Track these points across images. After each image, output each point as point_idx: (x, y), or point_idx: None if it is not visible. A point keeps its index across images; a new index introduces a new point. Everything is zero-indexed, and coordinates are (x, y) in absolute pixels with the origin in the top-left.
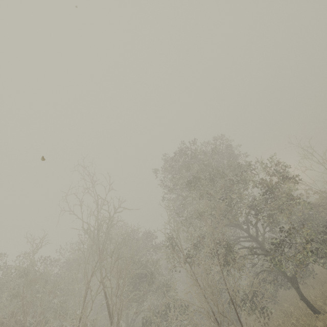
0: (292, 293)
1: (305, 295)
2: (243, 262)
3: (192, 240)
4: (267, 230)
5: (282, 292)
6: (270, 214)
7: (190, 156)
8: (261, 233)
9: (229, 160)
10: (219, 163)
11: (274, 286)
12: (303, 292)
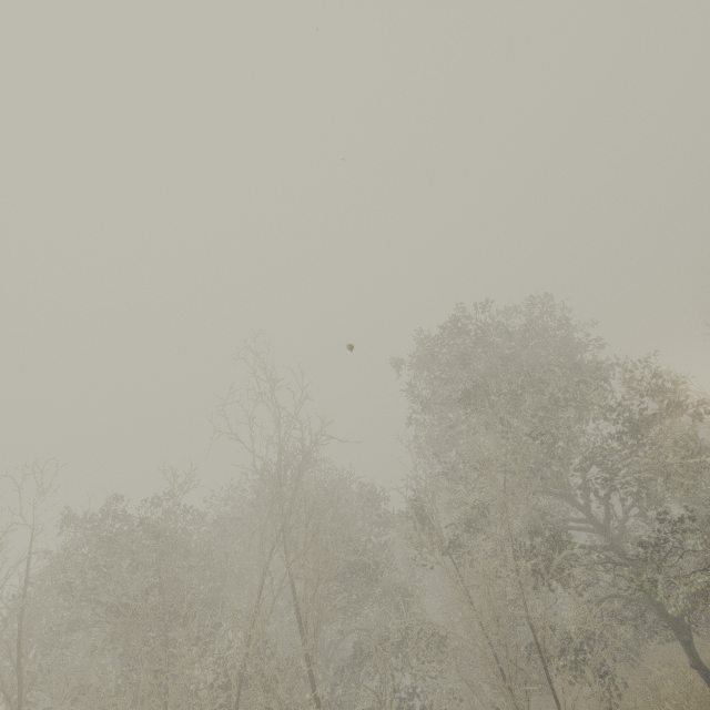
0: (678, 651)
1: (706, 660)
2: (569, 573)
3: (465, 514)
4: (635, 509)
5: (655, 647)
6: (643, 480)
7: (474, 342)
8: (617, 518)
9: (560, 356)
10: (537, 357)
11: (636, 631)
12: (703, 653)
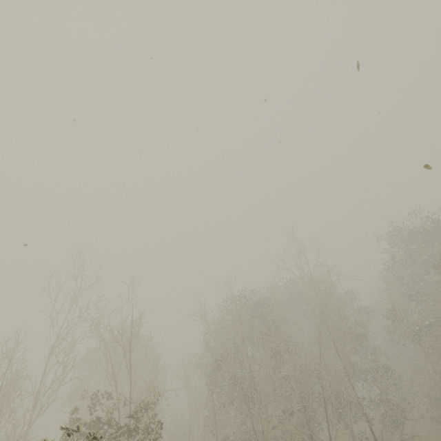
0: None
1: None
2: None
3: (425, 320)
4: None
5: None
6: None
7: (435, 231)
8: None
9: None
10: None
11: None
12: None
